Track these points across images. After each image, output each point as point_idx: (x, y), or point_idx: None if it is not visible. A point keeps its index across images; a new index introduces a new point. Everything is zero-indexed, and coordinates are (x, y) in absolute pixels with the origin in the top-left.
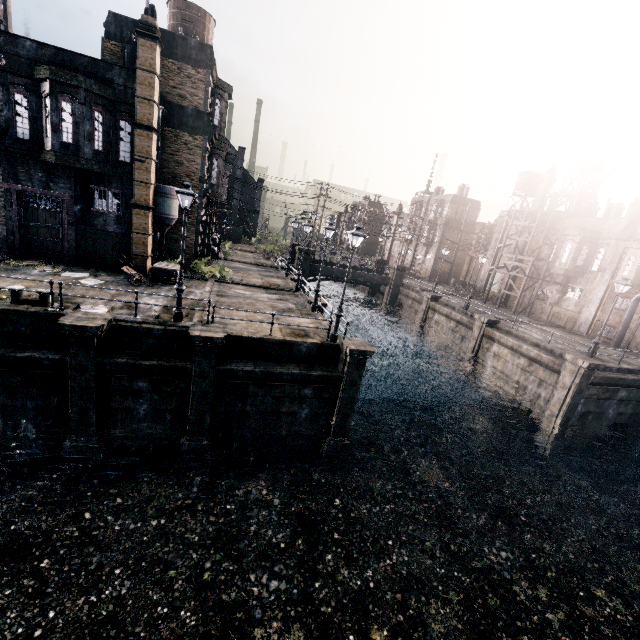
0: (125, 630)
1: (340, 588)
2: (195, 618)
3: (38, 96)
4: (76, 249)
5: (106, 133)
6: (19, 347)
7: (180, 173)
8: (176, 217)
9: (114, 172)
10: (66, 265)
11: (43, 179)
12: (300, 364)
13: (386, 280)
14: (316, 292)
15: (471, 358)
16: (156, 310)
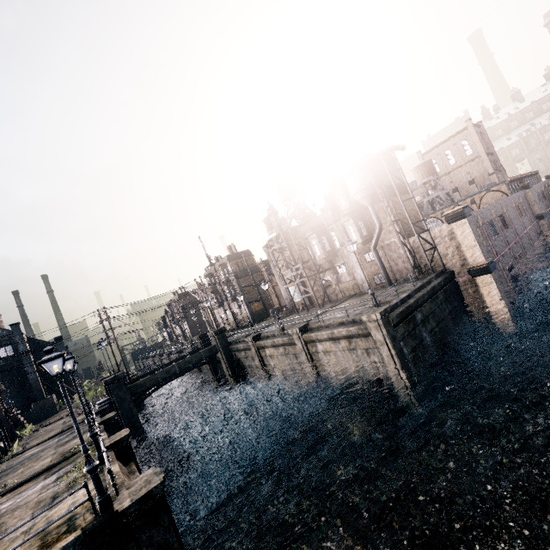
0: None
1: None
2: None
3: None
4: None
5: None
6: None
7: None
8: None
9: None
10: None
11: None
12: None
13: (213, 349)
14: (92, 438)
15: (312, 368)
16: None
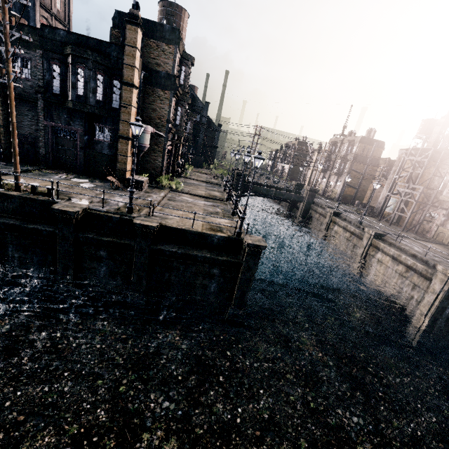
0: (59, 414)
1: (213, 417)
2: (106, 416)
3: (66, 66)
4: (84, 164)
5: (104, 89)
6: (31, 221)
7: (154, 116)
8: (147, 146)
9: (109, 114)
10: (77, 174)
11: (67, 119)
12: (212, 251)
13: (301, 198)
14: (235, 201)
15: (359, 262)
16: (120, 205)
